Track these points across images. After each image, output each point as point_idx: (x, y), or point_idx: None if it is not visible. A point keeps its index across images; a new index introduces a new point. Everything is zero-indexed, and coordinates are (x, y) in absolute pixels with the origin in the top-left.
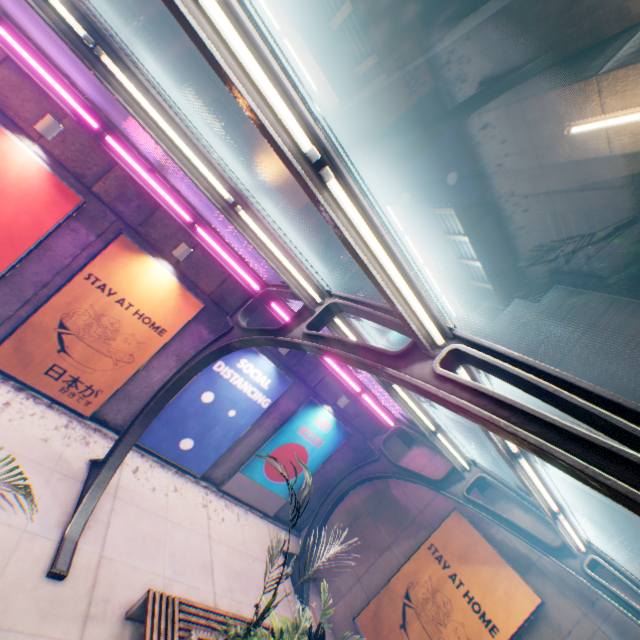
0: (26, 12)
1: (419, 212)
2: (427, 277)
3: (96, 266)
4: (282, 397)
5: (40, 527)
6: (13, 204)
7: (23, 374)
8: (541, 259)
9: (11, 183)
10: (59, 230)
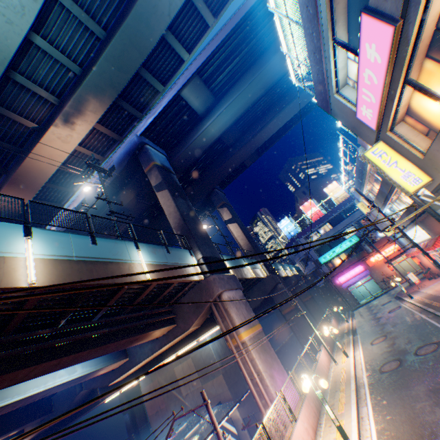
0: None
1: None
2: None
3: None
4: None
5: None
6: None
7: None
8: None
9: None
10: None
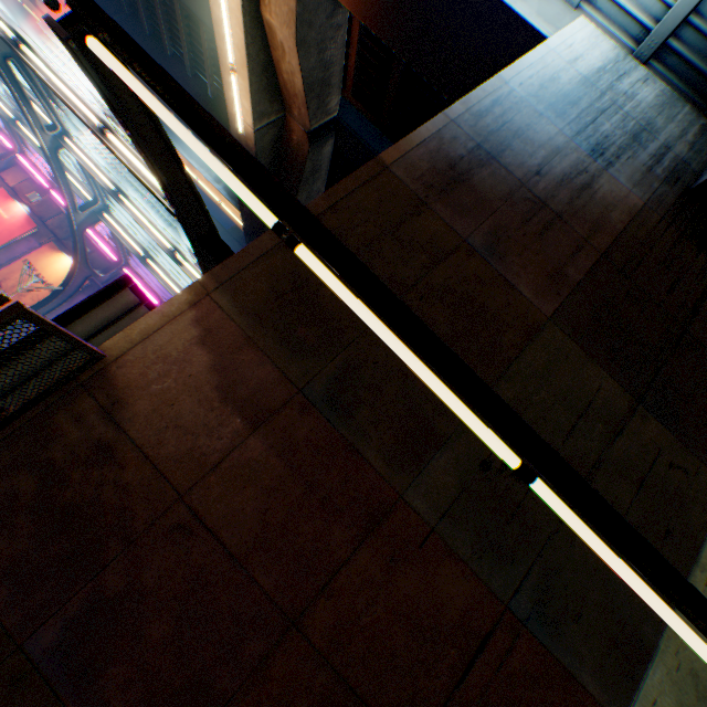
0: (46, 166)
1: None
2: None
3: (33, 256)
4: None
5: None
6: (5, 228)
7: None
8: None
9: (9, 219)
10: (23, 241)
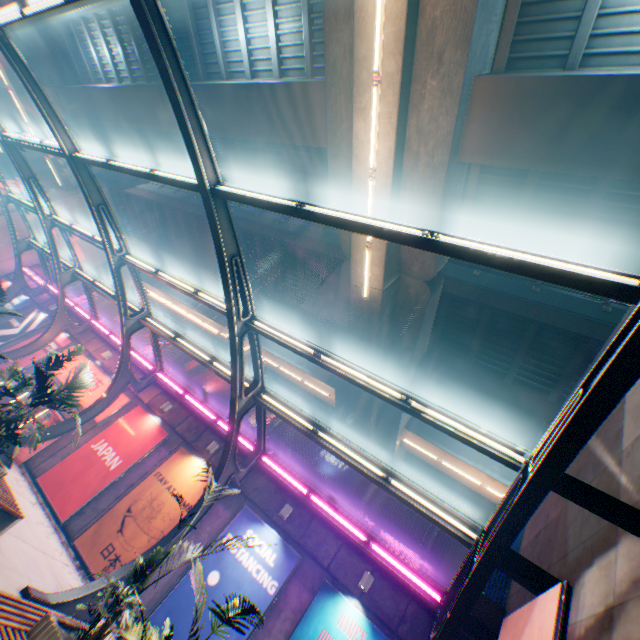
0: (175, 378)
1: (434, 432)
2: None
3: (163, 466)
4: (292, 582)
5: (37, 585)
6: (138, 441)
7: (88, 553)
8: (516, 391)
9: (142, 433)
10: (153, 452)
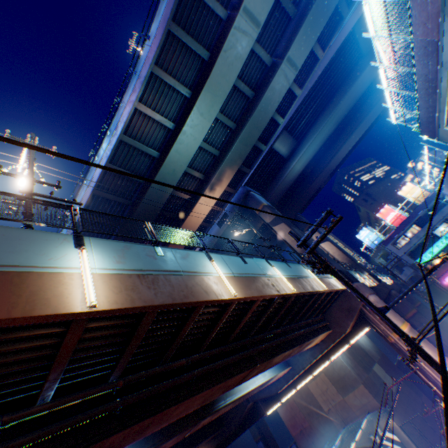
0: None
1: None
2: None
3: None
4: None
5: None
6: None
7: None
8: None
9: None
10: None
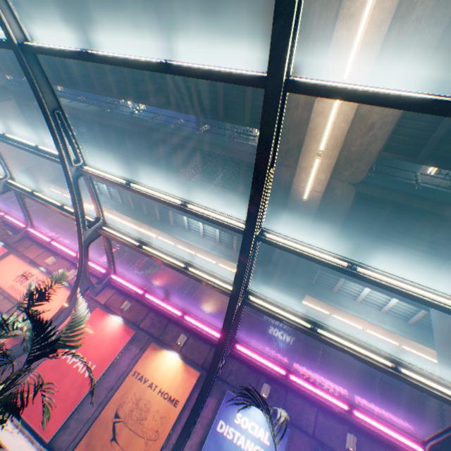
0: (124, 277)
1: (326, 295)
2: (377, 338)
3: (138, 364)
4: None
5: None
6: (106, 343)
7: None
8: (403, 263)
9: (107, 334)
10: (123, 351)
